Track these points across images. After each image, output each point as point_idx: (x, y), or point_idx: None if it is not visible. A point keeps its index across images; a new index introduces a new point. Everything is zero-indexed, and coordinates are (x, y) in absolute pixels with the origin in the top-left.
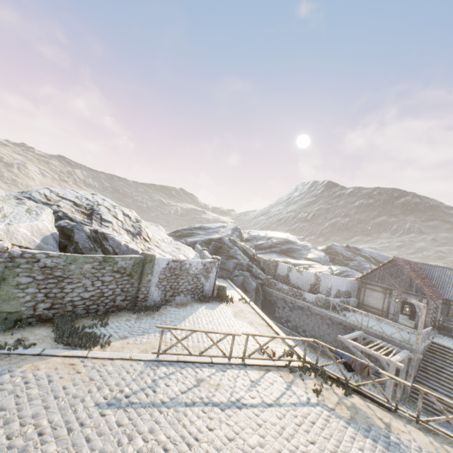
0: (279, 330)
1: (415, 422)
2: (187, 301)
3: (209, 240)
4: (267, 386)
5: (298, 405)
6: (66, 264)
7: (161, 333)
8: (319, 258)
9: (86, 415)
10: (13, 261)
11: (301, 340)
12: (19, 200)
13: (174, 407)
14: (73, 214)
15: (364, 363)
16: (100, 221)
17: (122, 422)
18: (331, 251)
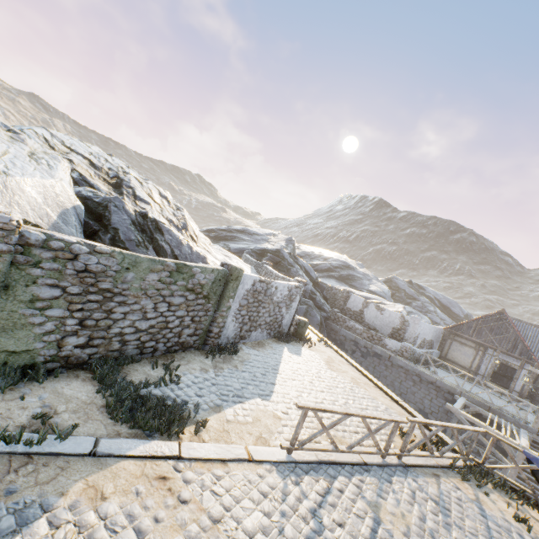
0: (397, 397)
1: None
2: (262, 338)
3: (263, 250)
4: (460, 513)
5: None
6: (120, 269)
7: (303, 416)
8: (383, 293)
9: None
10: (26, 253)
11: (471, 431)
12: (13, 133)
13: None
14: (93, 180)
15: None
16: (133, 198)
17: None
18: (391, 285)
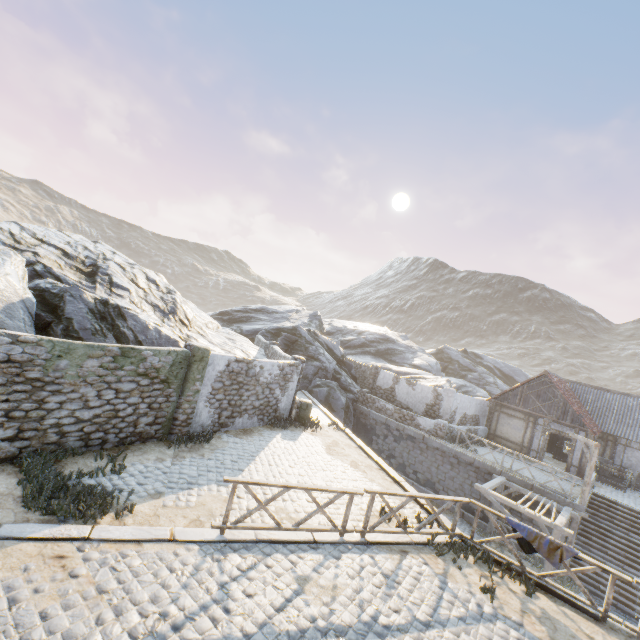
0: (399, 478)
1: (637, 639)
2: (252, 425)
3: (278, 329)
4: (412, 585)
5: (469, 622)
6: (50, 357)
7: (232, 491)
8: (429, 366)
9: None
10: None
11: (451, 501)
12: None
13: None
14: (61, 271)
15: (554, 542)
16: (108, 286)
17: None
18: (443, 357)
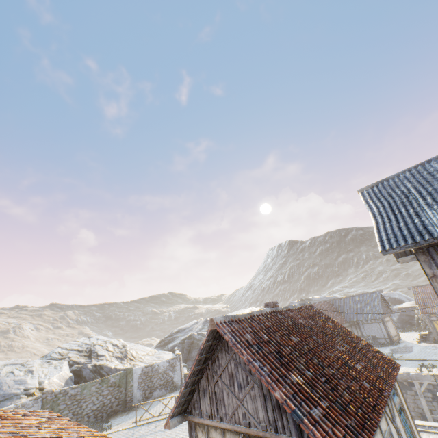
0: None
1: None
2: (162, 393)
3: (184, 339)
4: None
5: None
6: (82, 390)
7: (136, 408)
8: None
9: None
10: (56, 397)
11: None
12: (49, 362)
13: (141, 437)
14: (79, 359)
15: None
16: (97, 357)
17: None
18: None
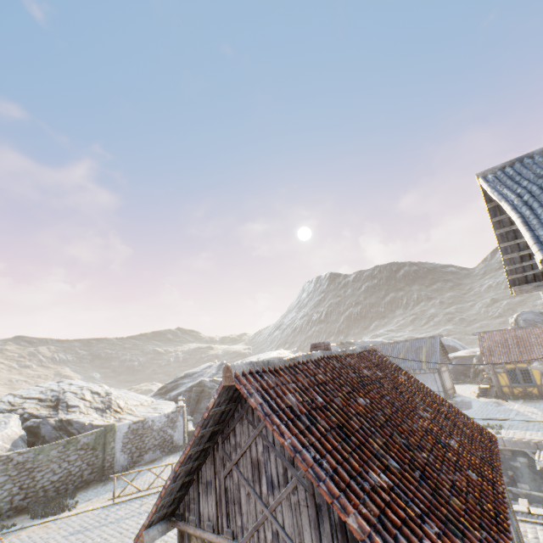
0: None
1: None
2: (157, 456)
3: (191, 387)
4: None
5: None
6: (35, 456)
7: (114, 481)
8: None
9: (56, 542)
10: None
11: None
12: None
13: (118, 521)
14: (38, 411)
15: None
16: (66, 408)
17: (80, 537)
18: None
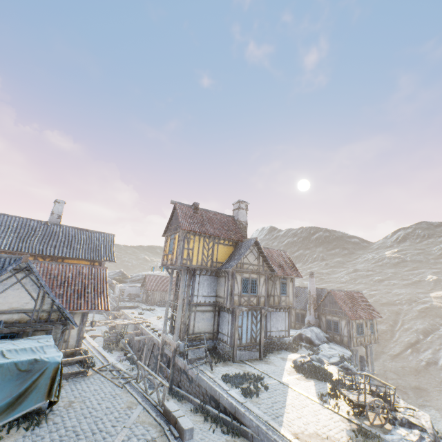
0: None
1: None
2: None
3: None
4: None
5: None
6: None
7: None
8: None
9: None
10: None
11: None
12: None
13: None
14: None
15: None
16: None
17: None
18: None
